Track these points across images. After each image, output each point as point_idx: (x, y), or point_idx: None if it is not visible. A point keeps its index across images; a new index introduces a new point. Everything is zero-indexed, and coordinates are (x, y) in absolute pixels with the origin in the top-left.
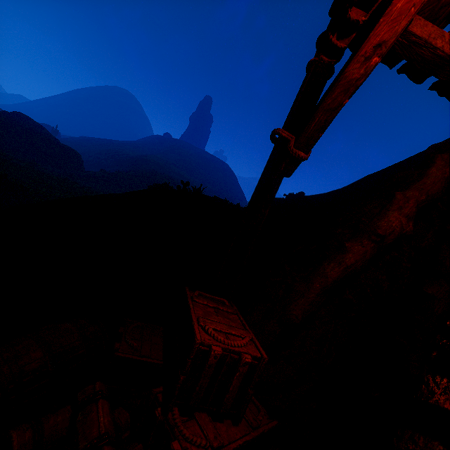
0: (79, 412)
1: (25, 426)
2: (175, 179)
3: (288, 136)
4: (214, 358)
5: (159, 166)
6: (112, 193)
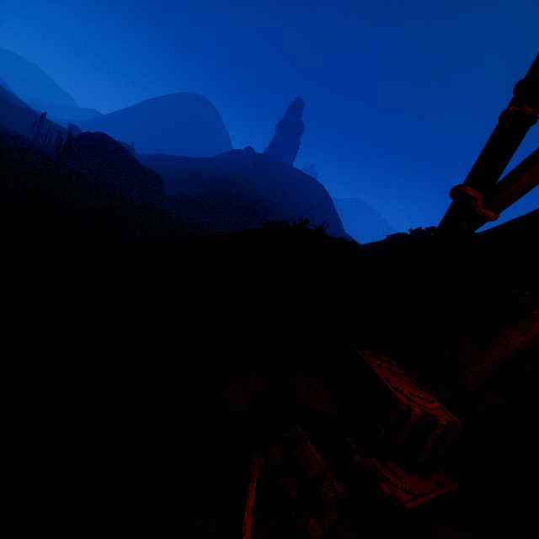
0: (293, 448)
1: (257, 452)
2: (260, 203)
3: (475, 195)
4: (414, 417)
5: (242, 188)
6: (196, 220)
